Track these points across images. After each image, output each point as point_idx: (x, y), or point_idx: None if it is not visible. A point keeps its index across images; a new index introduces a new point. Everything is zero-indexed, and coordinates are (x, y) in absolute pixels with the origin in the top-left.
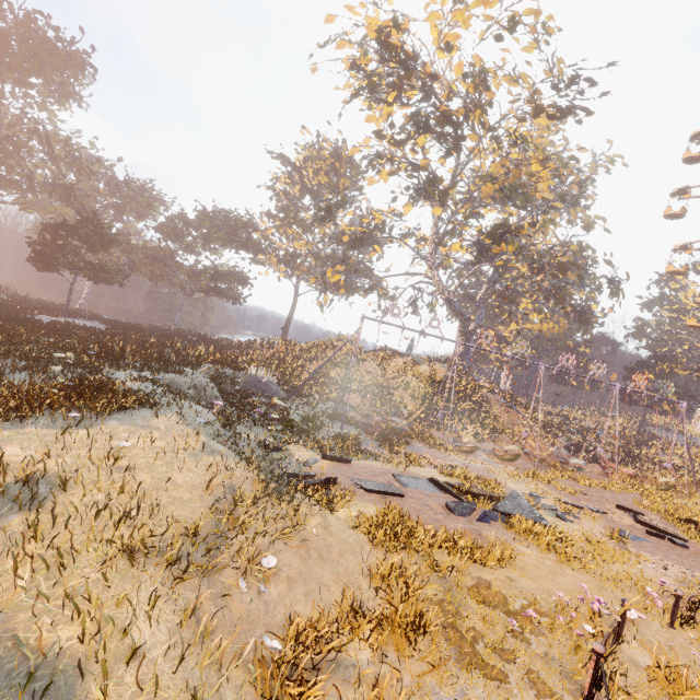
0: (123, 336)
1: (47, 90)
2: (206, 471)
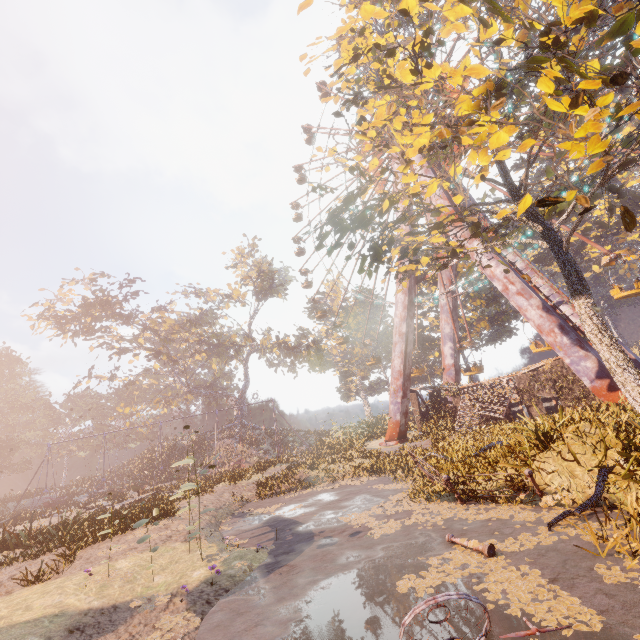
0: None
1: None
2: None
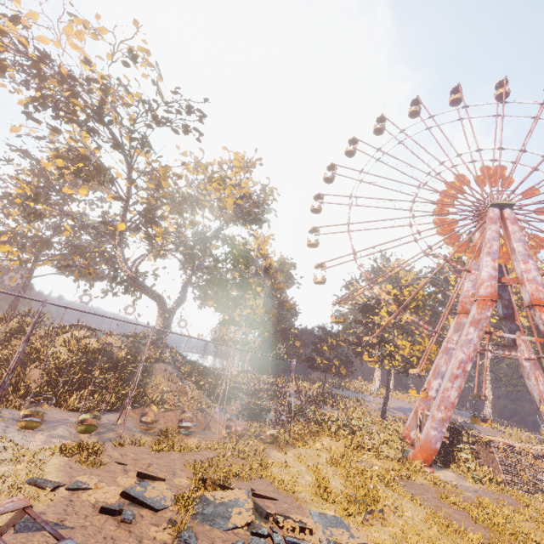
0: None
1: None
2: None
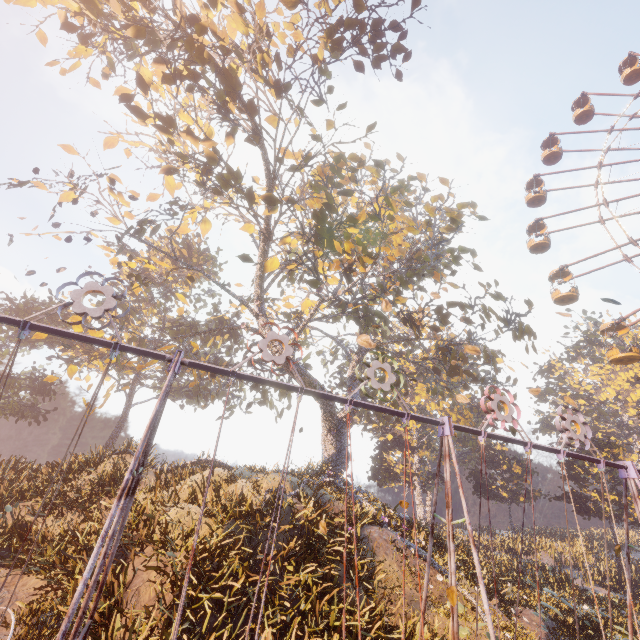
0: None
1: None
2: None
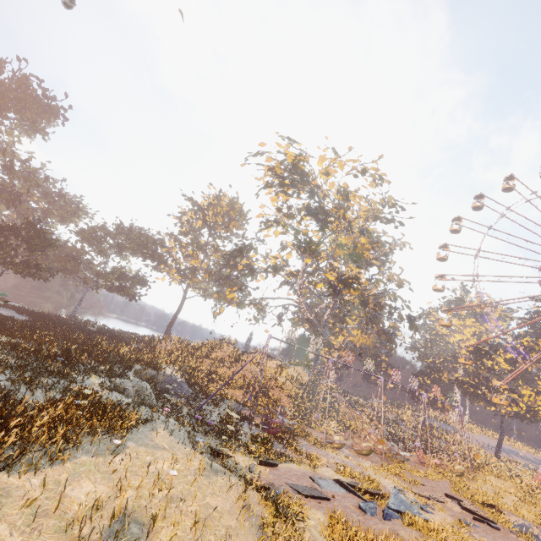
0: (53, 332)
1: (21, 123)
2: (226, 494)
